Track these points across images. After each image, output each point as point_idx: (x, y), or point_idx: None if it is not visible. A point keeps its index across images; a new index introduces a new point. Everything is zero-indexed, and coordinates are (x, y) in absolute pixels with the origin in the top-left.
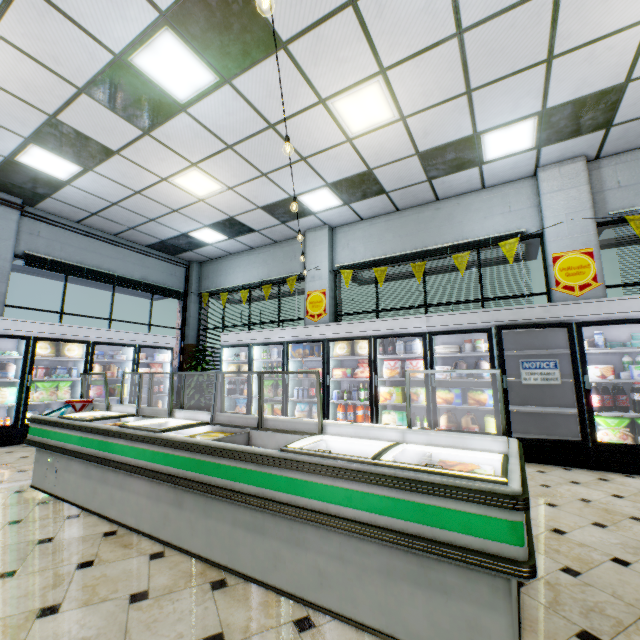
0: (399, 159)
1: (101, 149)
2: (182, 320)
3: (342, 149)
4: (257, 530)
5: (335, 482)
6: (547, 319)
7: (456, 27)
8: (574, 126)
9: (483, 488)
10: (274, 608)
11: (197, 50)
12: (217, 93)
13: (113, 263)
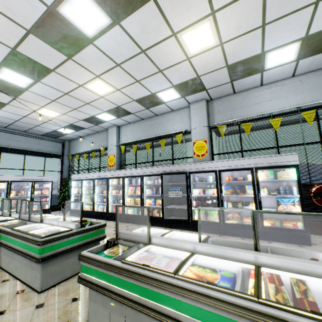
0: (128, 102)
1: (0, 103)
2: (61, 167)
3: (101, 100)
4: (7, 255)
5: (17, 239)
6: (179, 170)
7: (115, 63)
8: (191, 90)
9: (36, 239)
10: (2, 277)
11: (20, 73)
12: (37, 84)
13: (24, 144)
